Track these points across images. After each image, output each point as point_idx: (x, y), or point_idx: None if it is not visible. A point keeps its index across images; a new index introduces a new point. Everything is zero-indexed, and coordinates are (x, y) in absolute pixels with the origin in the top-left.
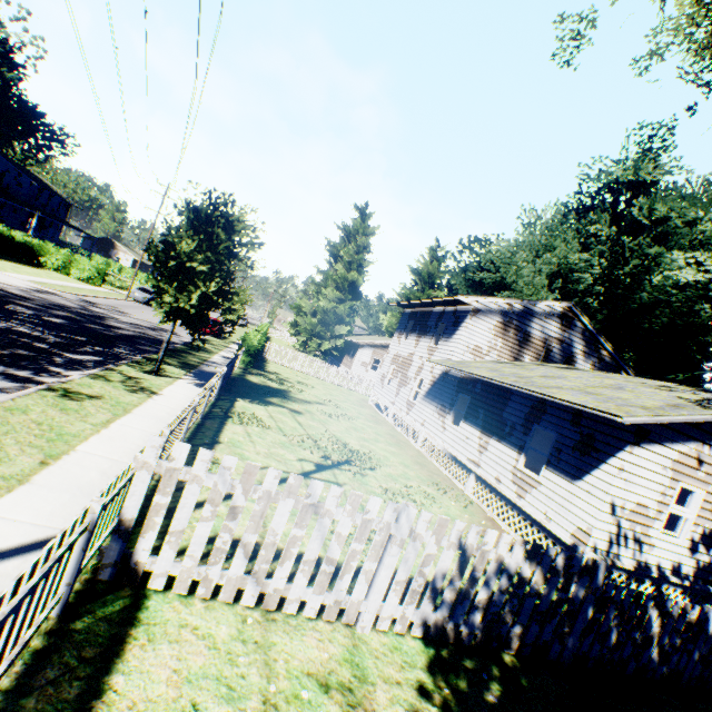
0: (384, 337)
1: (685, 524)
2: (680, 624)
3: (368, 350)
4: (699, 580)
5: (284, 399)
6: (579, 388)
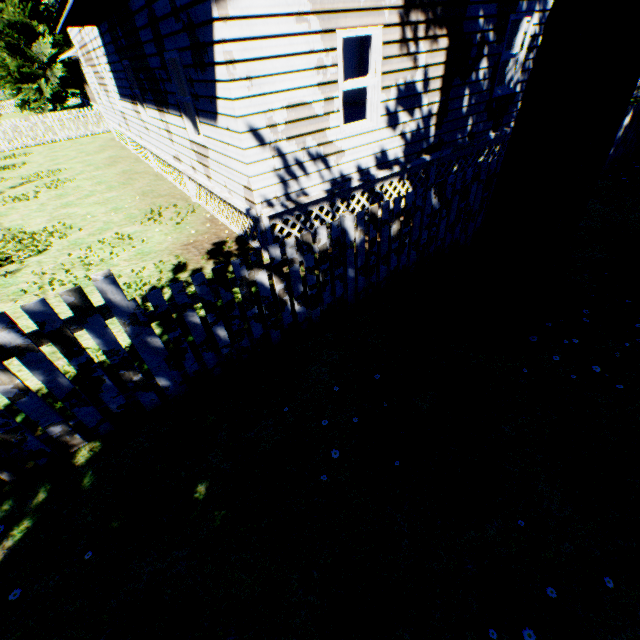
0: None
1: (374, 97)
2: (310, 262)
3: None
4: (412, 157)
5: None
6: None
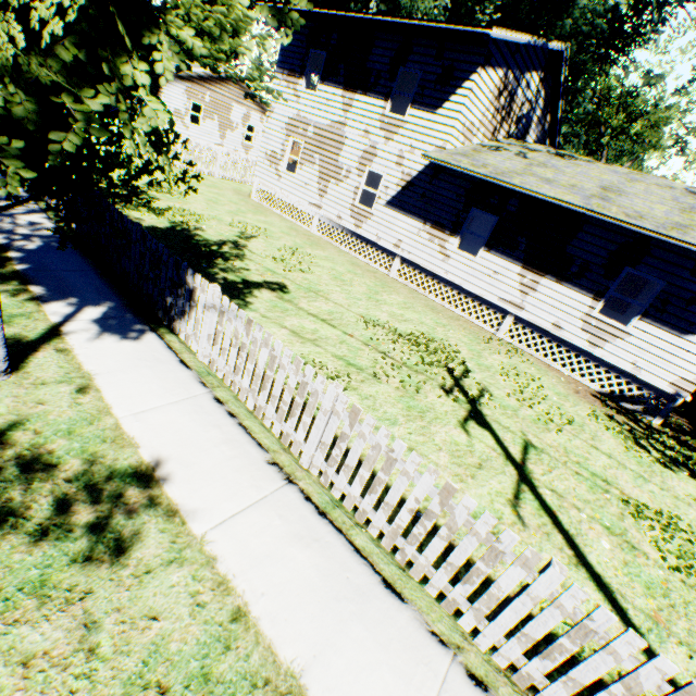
0: None
1: None
2: None
3: (180, 88)
4: None
5: (223, 262)
6: (693, 223)
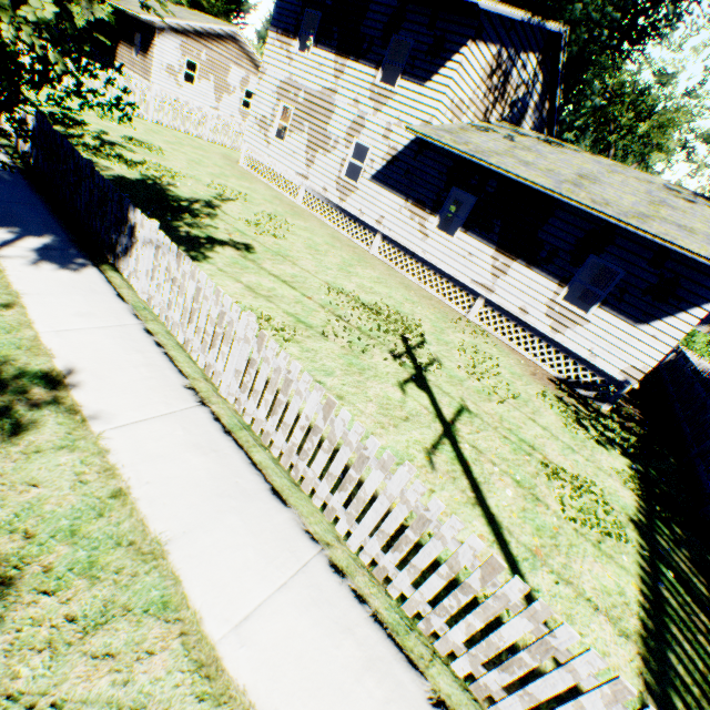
0: (181, 7)
1: None
2: None
3: (174, 42)
4: None
5: (191, 217)
6: (657, 215)
